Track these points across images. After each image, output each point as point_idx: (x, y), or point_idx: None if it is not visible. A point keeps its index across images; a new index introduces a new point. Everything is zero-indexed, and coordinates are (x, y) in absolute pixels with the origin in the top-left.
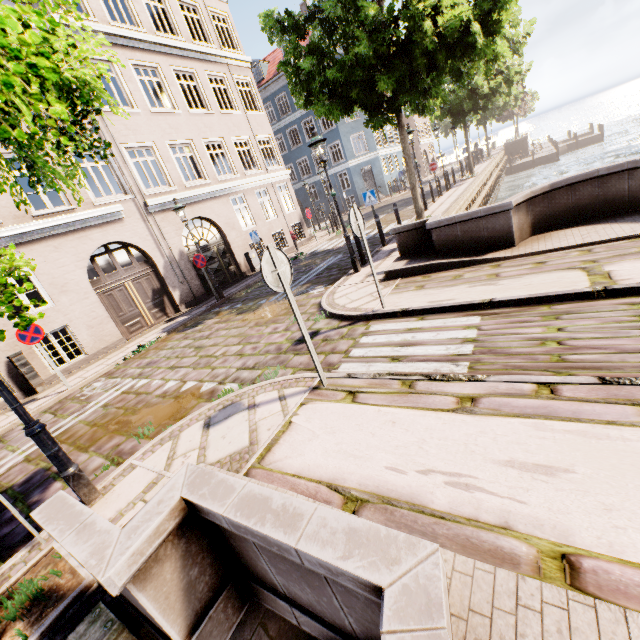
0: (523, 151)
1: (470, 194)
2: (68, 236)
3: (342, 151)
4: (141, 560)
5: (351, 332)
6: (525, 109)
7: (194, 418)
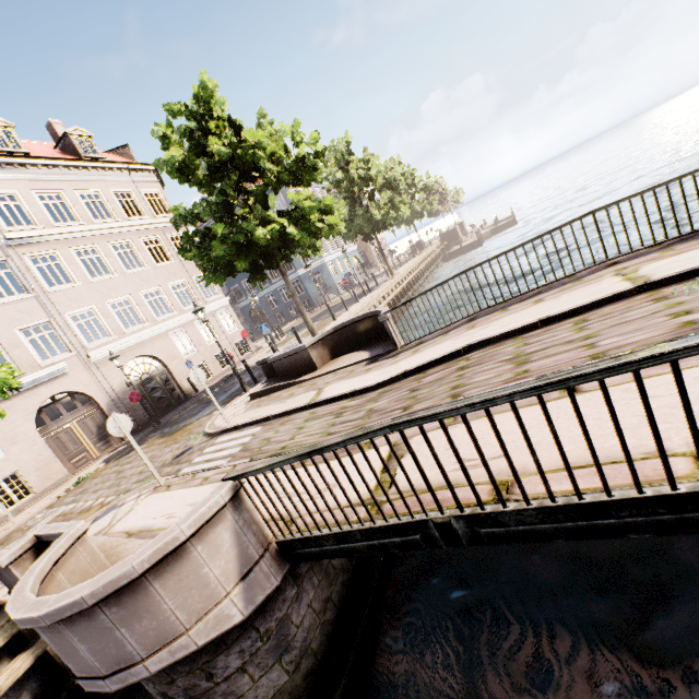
0: (456, 239)
1: (368, 303)
2: (18, 396)
3: (291, 263)
4: (15, 556)
5: (205, 445)
6: (449, 206)
7: (89, 520)
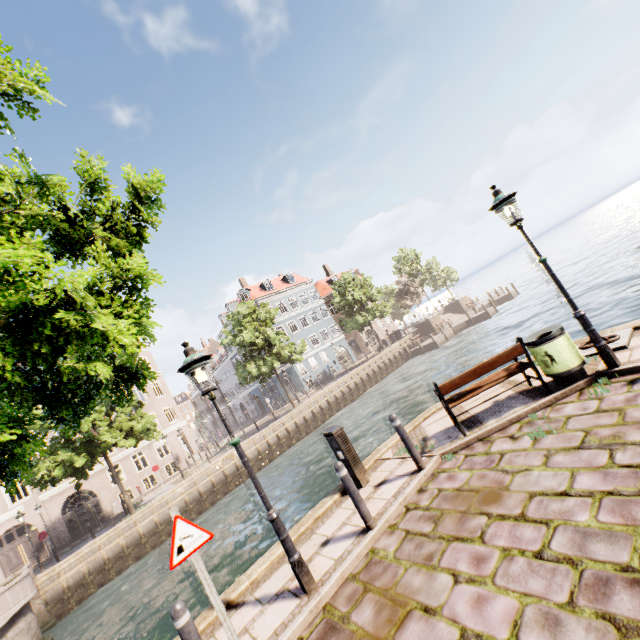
0: (431, 330)
1: (206, 469)
2: None
3: None
4: None
5: None
6: (419, 298)
7: None
